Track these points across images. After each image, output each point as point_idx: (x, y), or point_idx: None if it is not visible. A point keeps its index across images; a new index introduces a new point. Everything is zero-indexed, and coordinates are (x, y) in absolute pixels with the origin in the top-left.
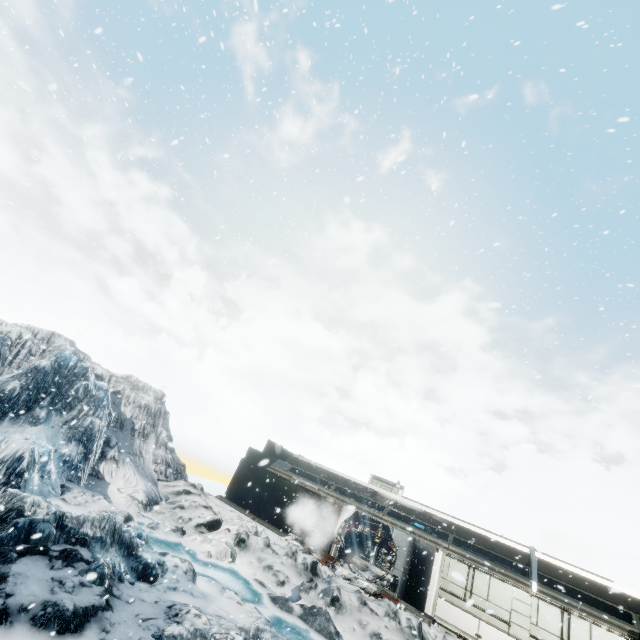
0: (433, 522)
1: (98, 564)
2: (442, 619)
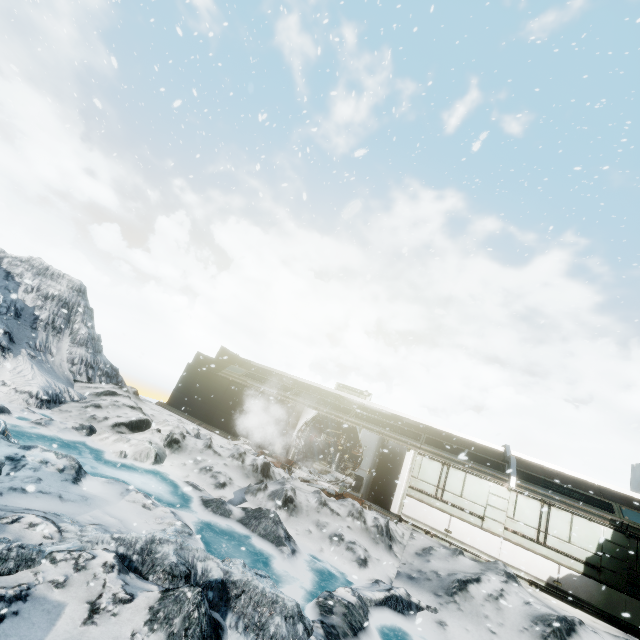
0: (403, 424)
1: None
2: (409, 517)
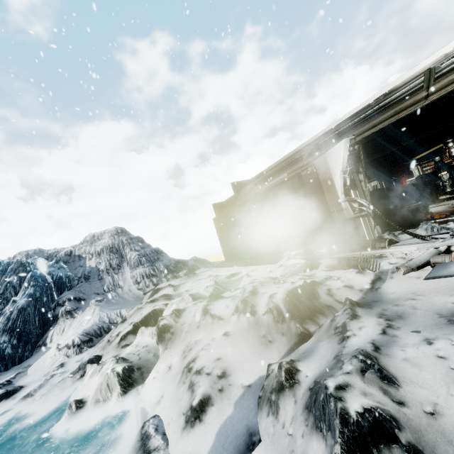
0: None
1: None
2: None
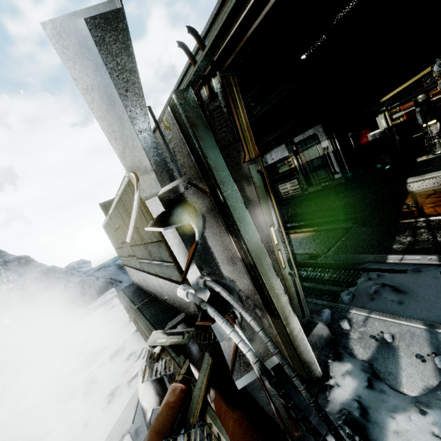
0: None
1: None
2: None
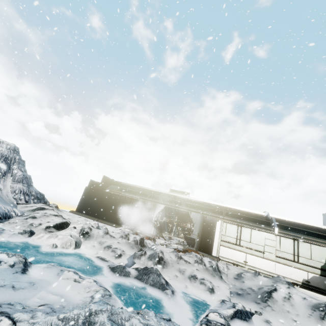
0: (211, 207)
1: None
2: (223, 257)
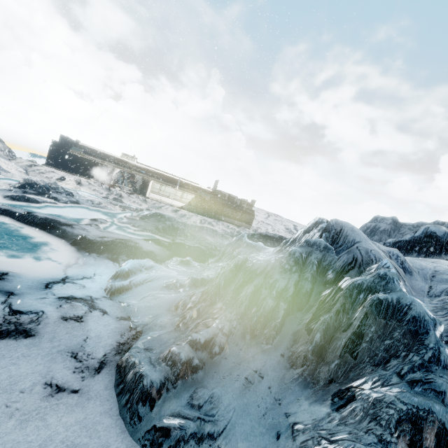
0: (150, 172)
1: (69, 193)
2: (151, 197)
